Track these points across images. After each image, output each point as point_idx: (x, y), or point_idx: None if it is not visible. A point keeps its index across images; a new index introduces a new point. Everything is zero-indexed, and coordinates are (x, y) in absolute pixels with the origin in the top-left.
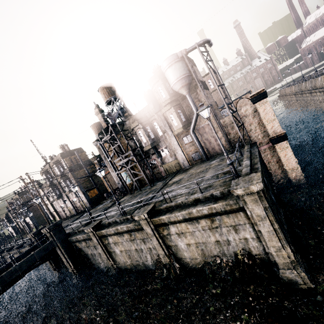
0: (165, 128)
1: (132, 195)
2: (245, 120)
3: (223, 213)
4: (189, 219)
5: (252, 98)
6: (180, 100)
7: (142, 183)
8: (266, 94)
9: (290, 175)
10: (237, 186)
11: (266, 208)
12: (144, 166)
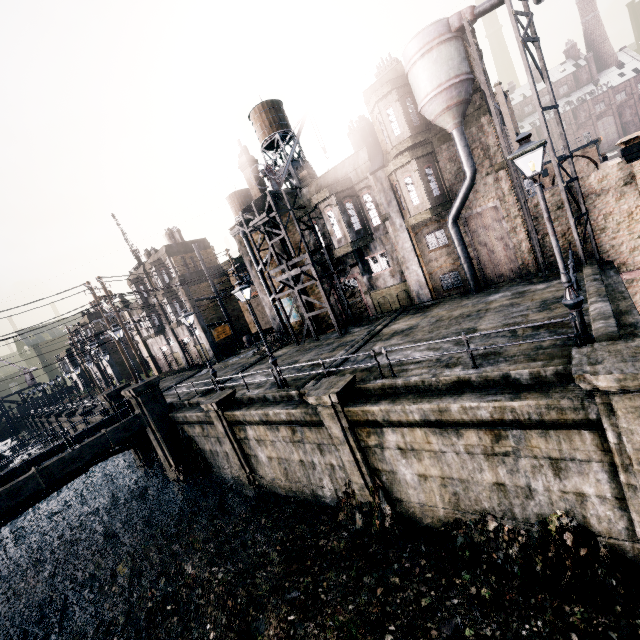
0: (388, 210)
1: (301, 346)
2: (593, 204)
3: (530, 426)
4: (437, 423)
5: (630, 146)
6: (436, 144)
7: (320, 325)
8: None
9: None
10: (596, 365)
11: None
12: (330, 289)
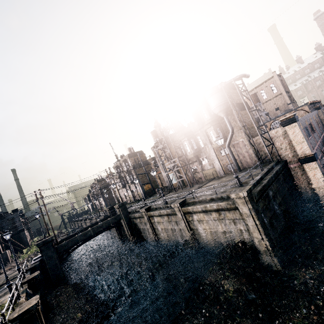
0: (206, 142)
1: (176, 192)
2: (276, 140)
3: (226, 210)
4: (205, 211)
5: (282, 122)
6: (220, 120)
7: (185, 184)
8: (294, 119)
9: (320, 194)
10: (234, 192)
11: (250, 209)
12: (186, 170)
